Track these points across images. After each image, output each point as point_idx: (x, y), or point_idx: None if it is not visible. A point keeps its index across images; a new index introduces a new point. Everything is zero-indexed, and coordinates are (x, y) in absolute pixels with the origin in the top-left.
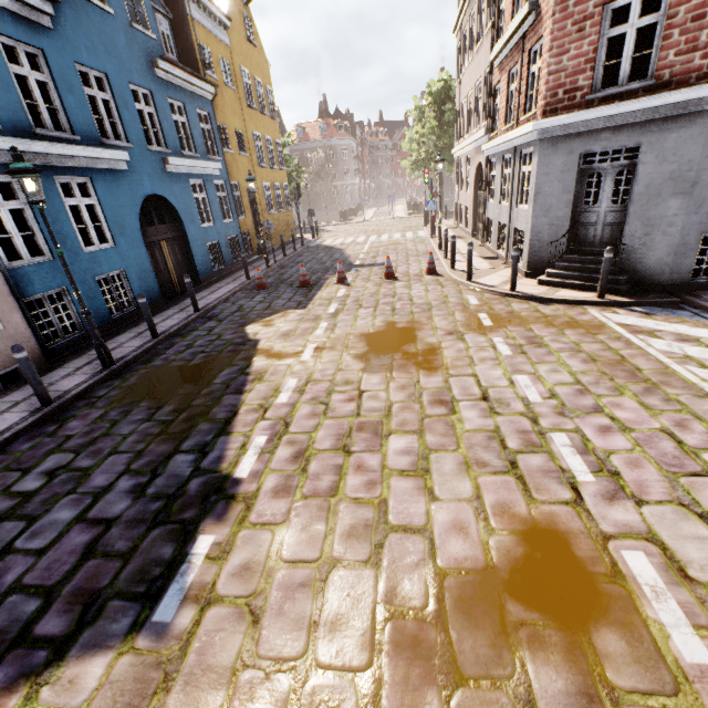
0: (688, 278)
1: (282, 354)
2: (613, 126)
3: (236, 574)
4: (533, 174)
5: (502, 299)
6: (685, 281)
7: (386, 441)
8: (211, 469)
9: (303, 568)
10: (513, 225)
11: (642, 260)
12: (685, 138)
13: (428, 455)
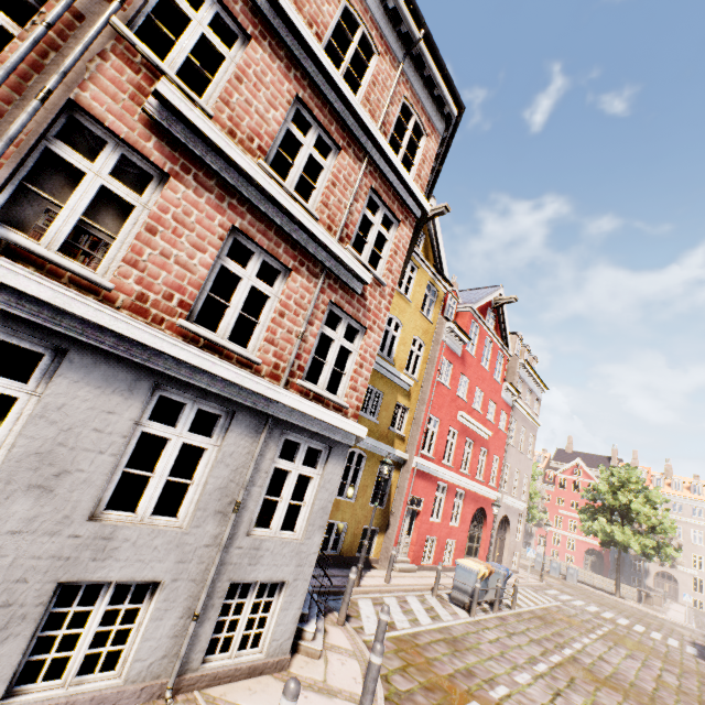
0: None
1: None
2: None
3: None
4: (332, 487)
5: (394, 697)
6: None
7: None
8: None
9: None
10: (232, 575)
11: None
12: None
13: None
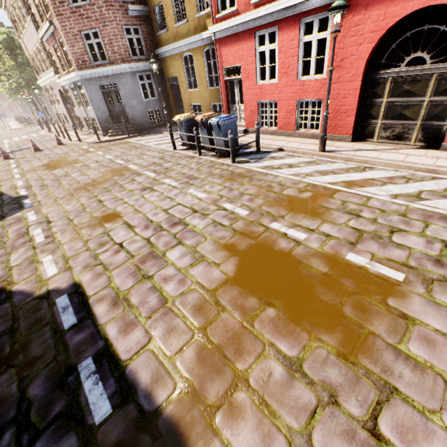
0: (151, 125)
1: (3, 180)
2: (105, 76)
3: (43, 198)
4: (86, 93)
5: (97, 144)
6: (150, 126)
7: (71, 175)
8: (10, 198)
9: (61, 191)
10: (90, 116)
11: (136, 121)
12: (127, 81)
13: (85, 172)
